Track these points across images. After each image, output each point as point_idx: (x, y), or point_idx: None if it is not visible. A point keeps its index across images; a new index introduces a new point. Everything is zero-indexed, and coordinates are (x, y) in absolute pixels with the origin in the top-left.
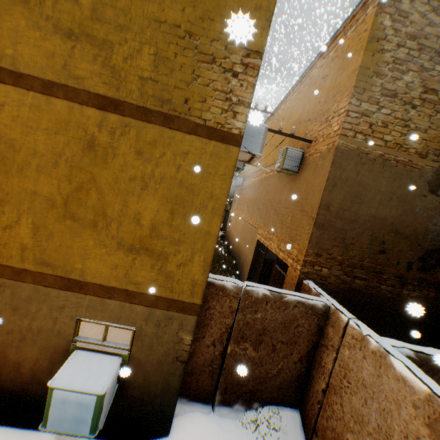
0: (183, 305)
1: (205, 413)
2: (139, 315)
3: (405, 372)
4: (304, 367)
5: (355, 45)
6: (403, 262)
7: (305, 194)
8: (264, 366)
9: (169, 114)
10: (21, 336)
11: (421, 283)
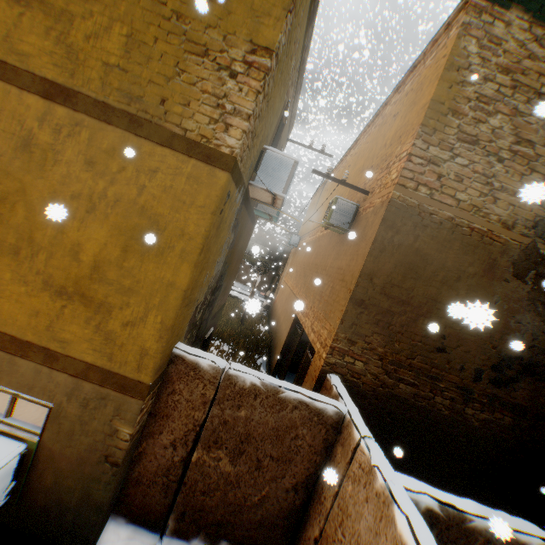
0: (124, 382)
1: (148, 544)
2: (61, 388)
3: (408, 535)
4: (300, 499)
5: (431, 74)
6: (470, 368)
7: (349, 259)
8: (242, 489)
9: (138, 116)
10: None
11: (493, 402)
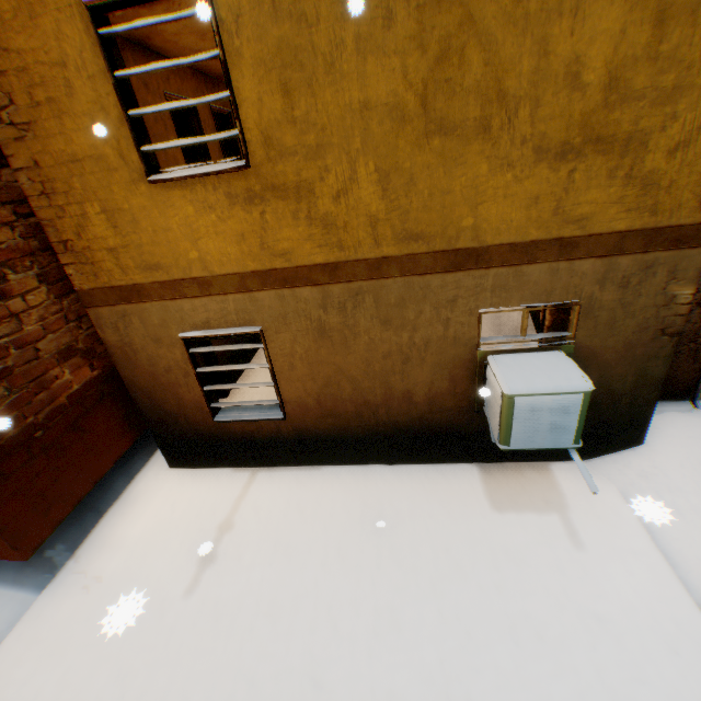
0: (676, 234)
1: (684, 412)
2: (587, 278)
3: None
4: None
5: None
6: None
7: None
8: None
9: None
10: (402, 358)
11: None
